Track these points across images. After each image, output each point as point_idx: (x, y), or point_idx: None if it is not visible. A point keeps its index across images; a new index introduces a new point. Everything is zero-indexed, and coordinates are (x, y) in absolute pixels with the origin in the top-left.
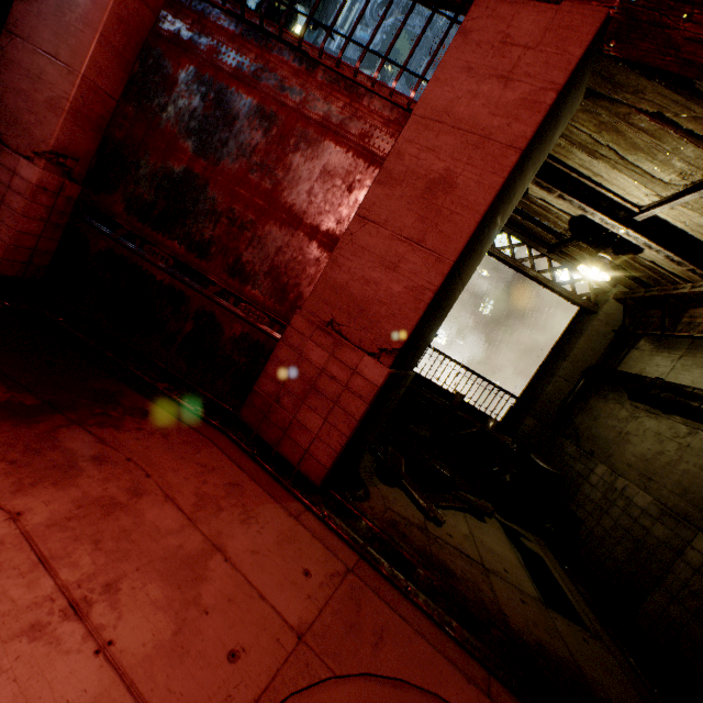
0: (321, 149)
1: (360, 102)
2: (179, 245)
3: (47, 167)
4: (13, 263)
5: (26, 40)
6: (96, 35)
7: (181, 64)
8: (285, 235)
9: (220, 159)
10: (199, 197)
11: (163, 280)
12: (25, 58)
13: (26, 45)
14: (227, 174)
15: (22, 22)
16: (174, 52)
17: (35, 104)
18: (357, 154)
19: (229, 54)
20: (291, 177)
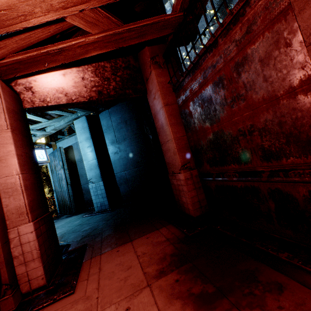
0: (249, 58)
1: (245, 15)
2: (233, 165)
3: (183, 171)
4: (196, 209)
5: (163, 143)
6: (168, 126)
7: (188, 106)
8: (274, 114)
9: (218, 117)
10: (224, 138)
11: (240, 186)
12: (165, 147)
13: (164, 144)
14: (224, 119)
15: (161, 140)
16: (185, 105)
17: (172, 157)
18: (269, 29)
19: (194, 85)
20: (248, 87)
